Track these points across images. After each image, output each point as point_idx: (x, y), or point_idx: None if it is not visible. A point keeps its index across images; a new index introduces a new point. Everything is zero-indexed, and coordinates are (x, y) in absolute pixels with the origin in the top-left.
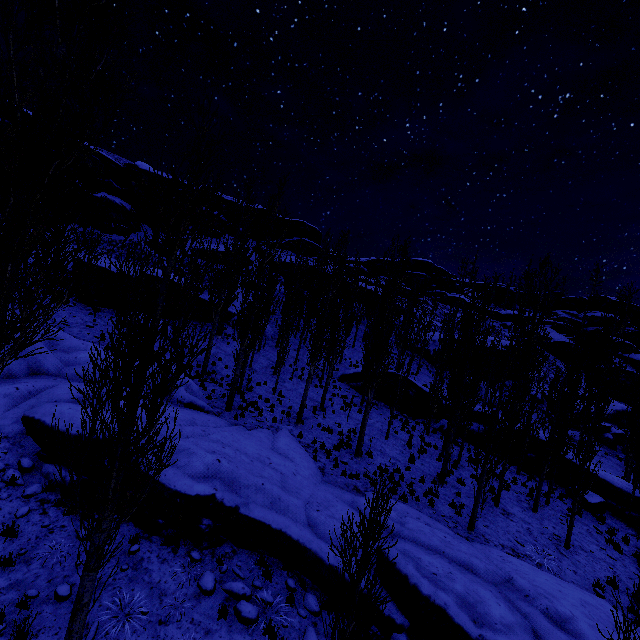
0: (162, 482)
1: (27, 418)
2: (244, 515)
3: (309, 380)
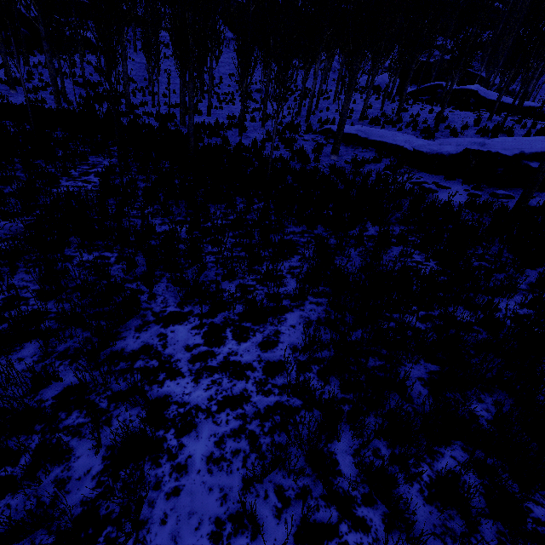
0: (459, 88)
1: (408, 93)
2: (487, 99)
3: (542, 84)
